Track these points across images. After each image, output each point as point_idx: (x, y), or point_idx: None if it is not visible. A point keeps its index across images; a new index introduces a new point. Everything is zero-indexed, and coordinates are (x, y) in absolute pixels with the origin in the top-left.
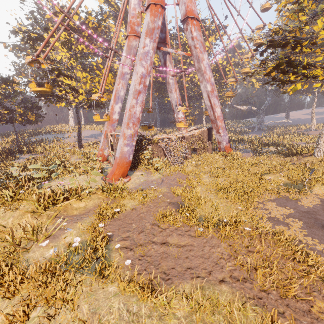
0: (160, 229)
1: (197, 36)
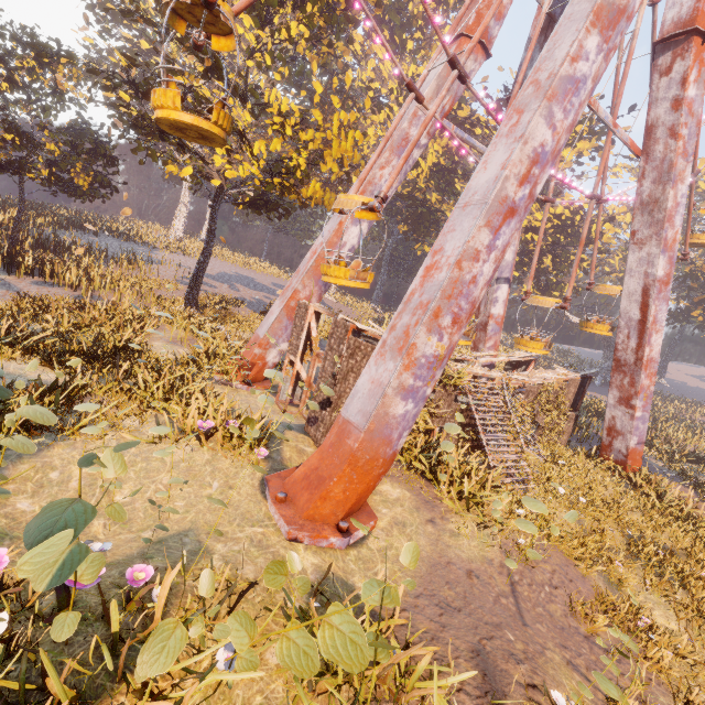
0: None
1: (696, 100)
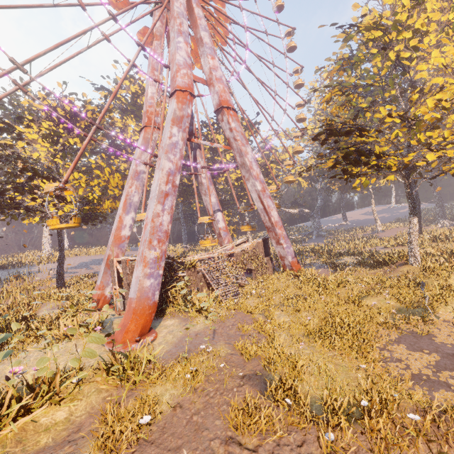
0: (245, 451)
1: (236, 127)
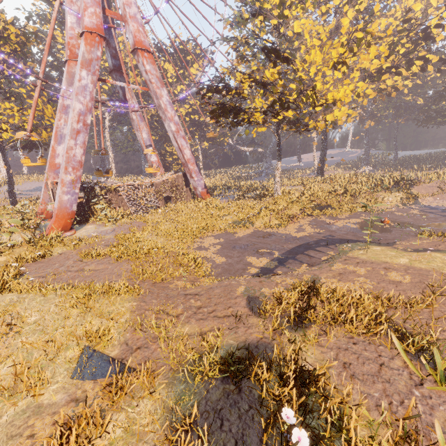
0: (82, 263)
1: (151, 70)
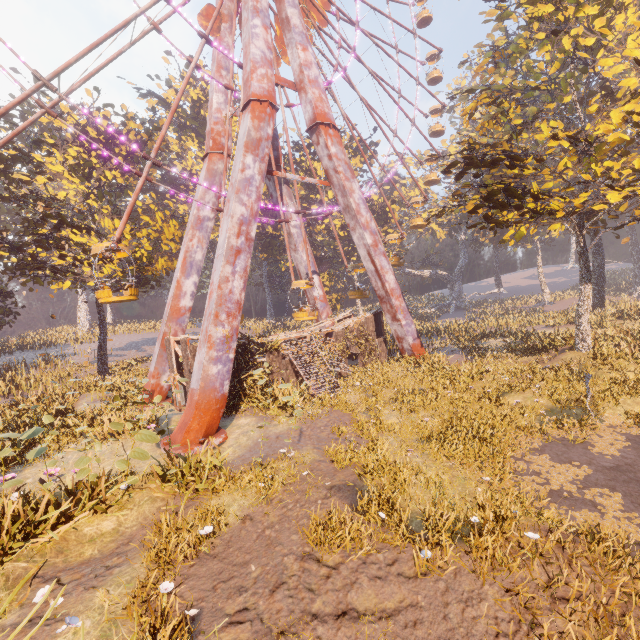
0: (323, 568)
1: (338, 153)
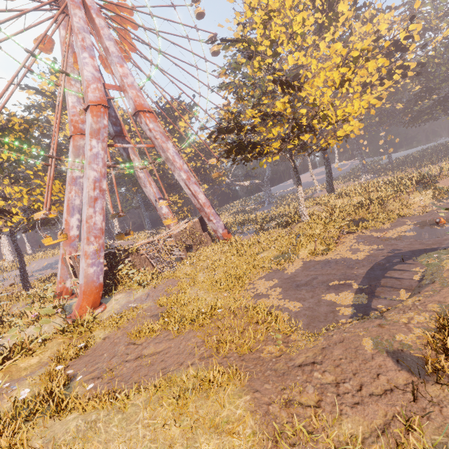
0: (136, 346)
1: (155, 127)
